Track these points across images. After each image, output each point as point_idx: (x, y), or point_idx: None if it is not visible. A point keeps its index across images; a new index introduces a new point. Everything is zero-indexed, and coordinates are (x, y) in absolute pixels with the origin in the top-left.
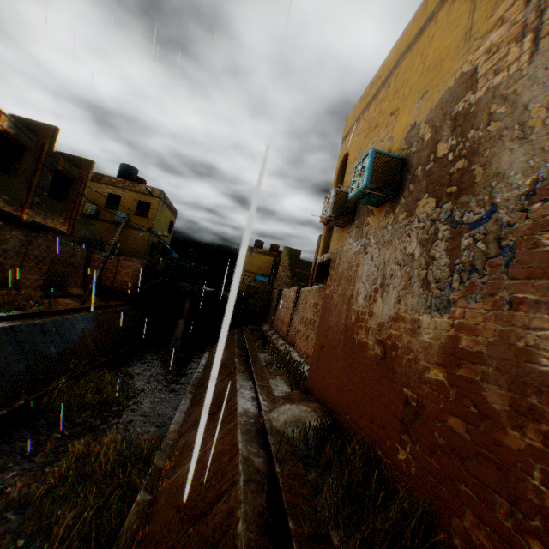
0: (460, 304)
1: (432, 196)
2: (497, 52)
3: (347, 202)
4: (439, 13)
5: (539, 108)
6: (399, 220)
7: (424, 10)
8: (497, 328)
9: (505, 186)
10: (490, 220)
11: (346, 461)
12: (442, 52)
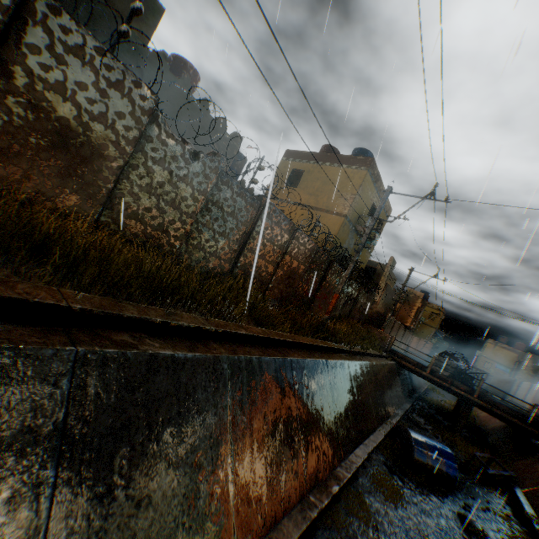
0: None
1: None
2: None
3: None
4: None
5: None
6: None
7: None
8: None
9: None
10: None
11: None
12: None
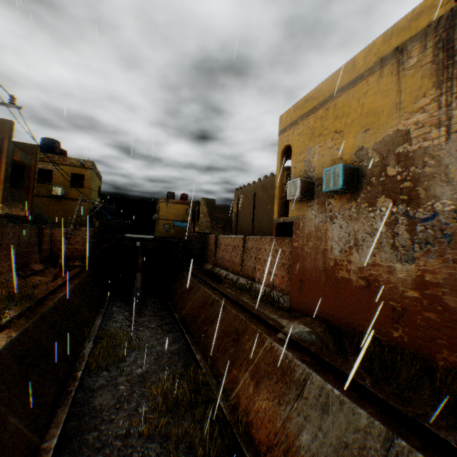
0: (421, 259)
1: (388, 198)
2: (422, 127)
3: (308, 187)
4: (369, 77)
5: (454, 170)
6: (362, 206)
7: (352, 67)
8: (447, 271)
9: (440, 204)
10: (433, 219)
11: (356, 345)
12: (377, 107)
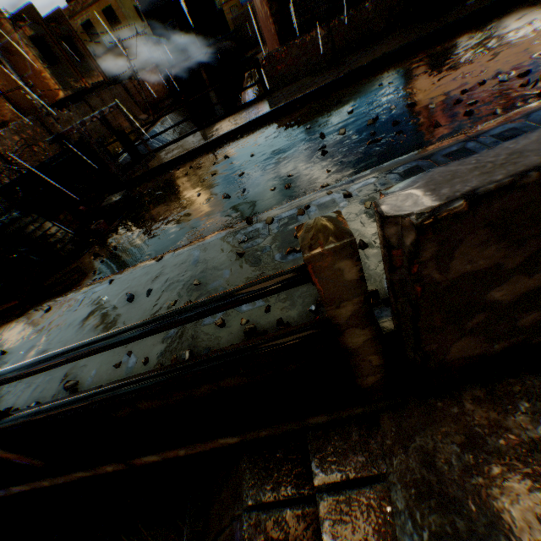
0: None
1: None
2: None
3: None
4: None
5: None
6: None
7: None
8: None
9: None
10: None
11: None
12: None
